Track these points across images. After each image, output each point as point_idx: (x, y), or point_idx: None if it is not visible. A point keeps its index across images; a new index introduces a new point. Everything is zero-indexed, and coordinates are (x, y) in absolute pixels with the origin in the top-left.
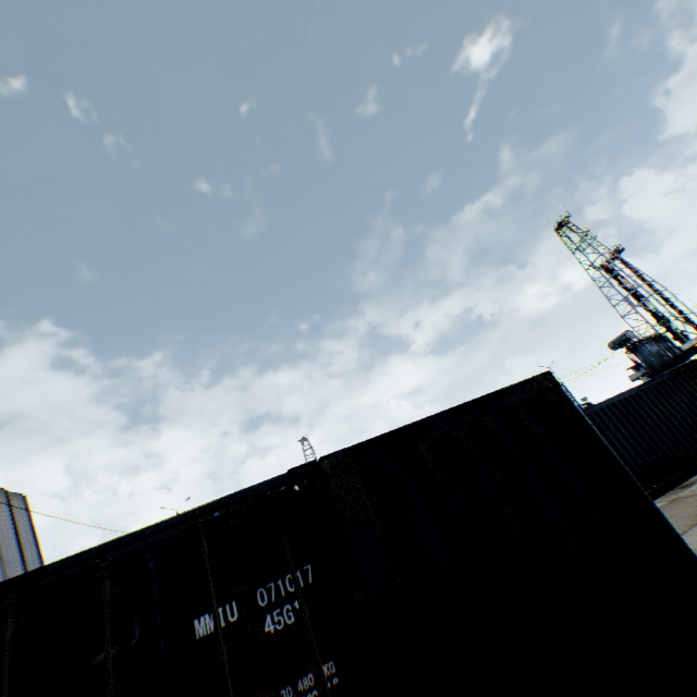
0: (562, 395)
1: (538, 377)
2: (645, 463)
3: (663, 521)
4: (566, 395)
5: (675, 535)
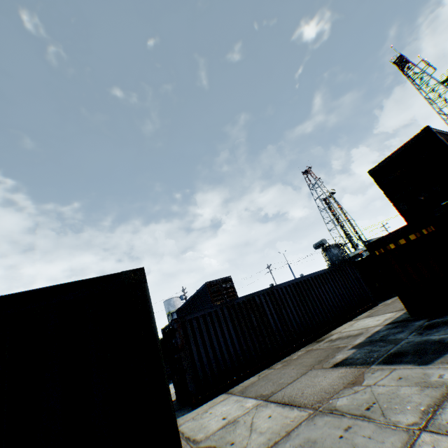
0: (142, 292)
1: (128, 272)
2: (302, 324)
3: (173, 423)
4: (147, 292)
5: (177, 438)
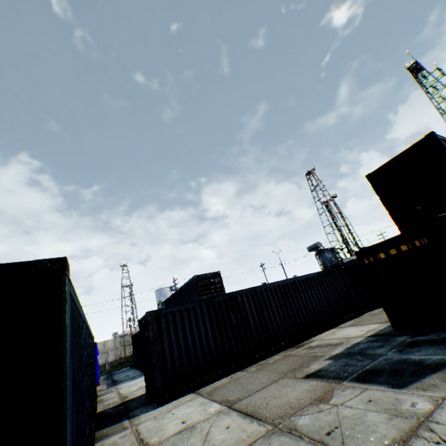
0: (57, 286)
1: (44, 261)
2: (283, 327)
3: None
4: (64, 287)
5: None
